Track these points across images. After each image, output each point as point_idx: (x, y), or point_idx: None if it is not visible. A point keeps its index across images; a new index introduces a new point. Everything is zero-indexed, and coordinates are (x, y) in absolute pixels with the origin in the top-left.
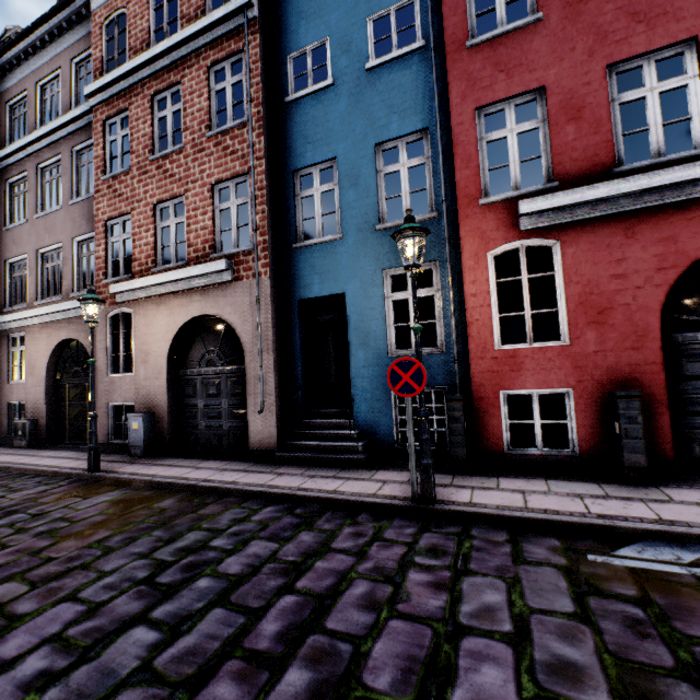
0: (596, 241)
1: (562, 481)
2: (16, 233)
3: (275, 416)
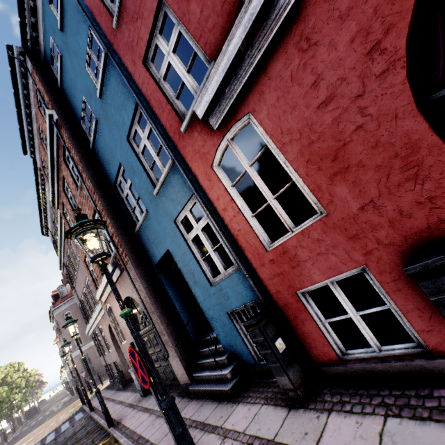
0: (278, 83)
1: (407, 423)
2: (78, 278)
3: (177, 357)
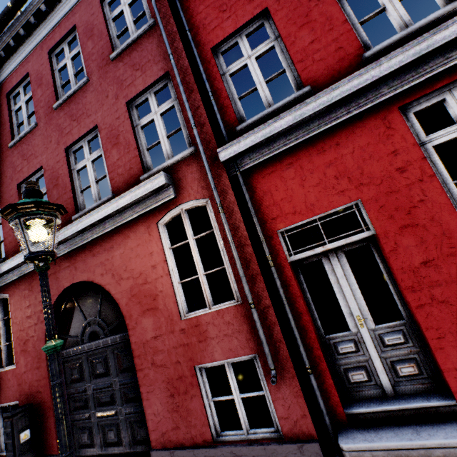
0: (21, 293)
1: None
2: None
3: None
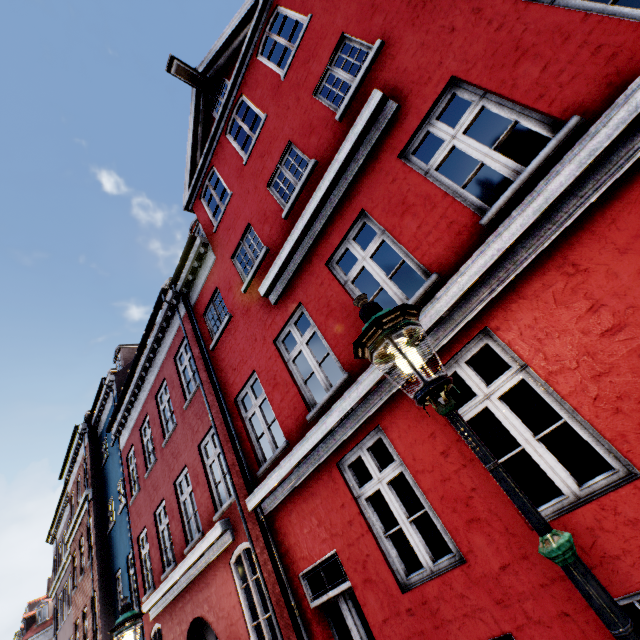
0: (167, 624)
1: None
2: (65, 626)
3: None
